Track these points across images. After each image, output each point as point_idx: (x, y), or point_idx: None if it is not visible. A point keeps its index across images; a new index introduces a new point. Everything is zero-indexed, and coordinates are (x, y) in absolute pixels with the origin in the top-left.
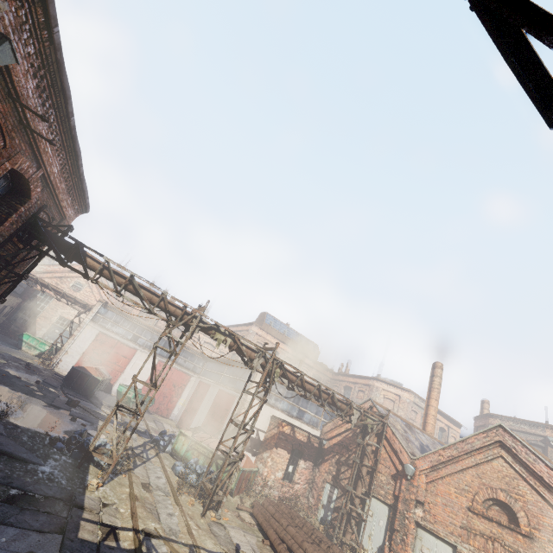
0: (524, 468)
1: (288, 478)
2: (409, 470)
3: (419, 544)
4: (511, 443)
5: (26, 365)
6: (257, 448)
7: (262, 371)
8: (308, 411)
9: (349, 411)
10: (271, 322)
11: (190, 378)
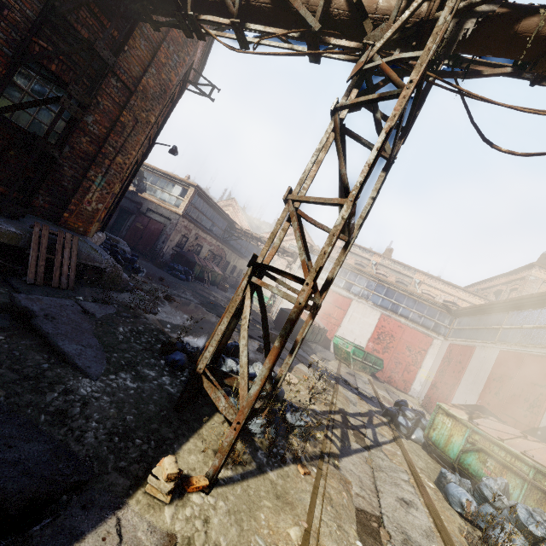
0: None
1: None
2: None
3: None
4: None
5: None
6: None
7: None
8: None
9: None
10: None
11: (431, 340)
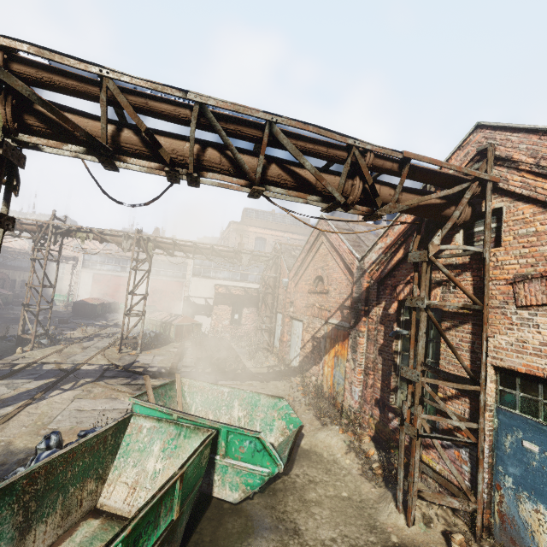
0: (330, 243)
1: (236, 323)
2: (283, 283)
3: (293, 330)
4: (325, 227)
5: (46, 312)
6: (209, 311)
7: (137, 250)
8: (250, 273)
9: (238, 257)
10: (253, 215)
11: (183, 283)
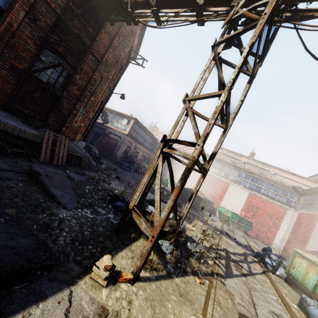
0: None
1: None
2: None
3: None
4: None
5: (163, 188)
6: None
7: None
8: None
9: None
10: None
11: (285, 211)
